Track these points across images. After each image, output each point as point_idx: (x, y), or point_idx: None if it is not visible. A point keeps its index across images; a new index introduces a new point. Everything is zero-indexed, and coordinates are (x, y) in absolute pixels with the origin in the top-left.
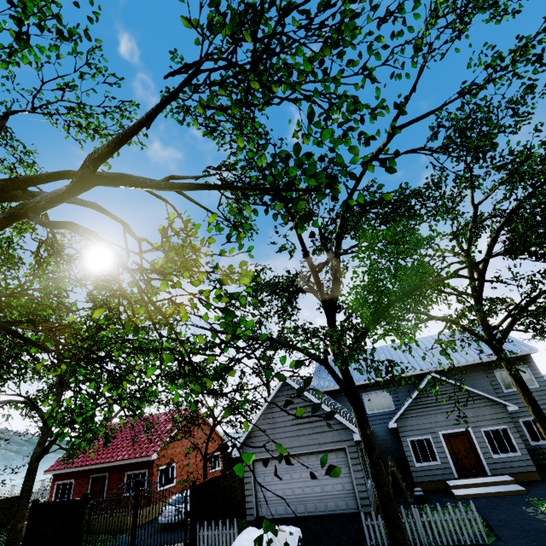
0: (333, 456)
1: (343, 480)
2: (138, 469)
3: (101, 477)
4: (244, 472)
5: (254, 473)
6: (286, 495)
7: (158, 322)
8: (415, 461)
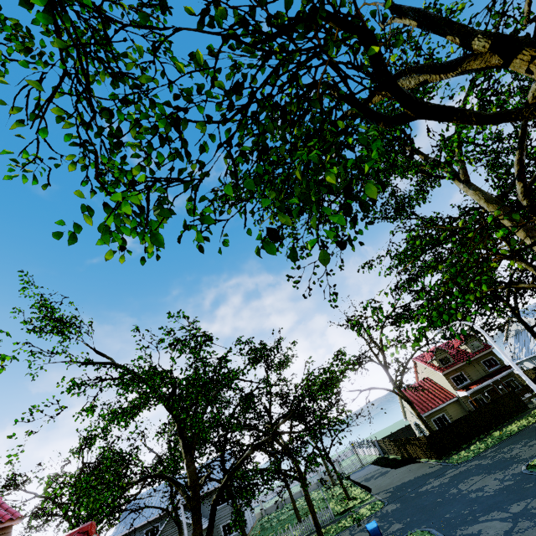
0: None
1: None
2: None
3: None
4: None
5: None
6: None
7: None
8: None
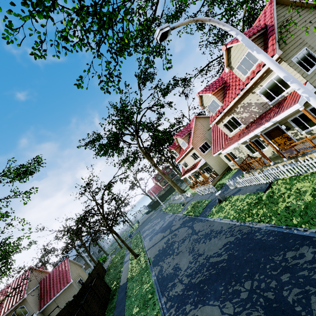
0: None
1: None
2: None
3: None
4: None
5: None
6: None
7: None
8: None
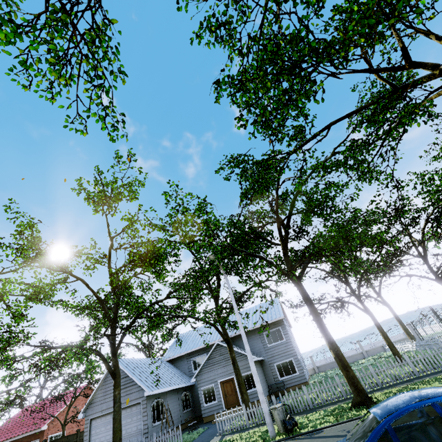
0: (135, 409)
1: (138, 423)
2: (33, 439)
3: None
4: (85, 428)
5: (91, 428)
6: (106, 439)
7: (1, 347)
8: (204, 403)
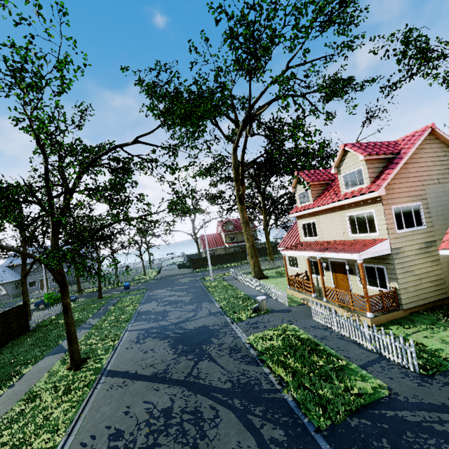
0: None
1: None
2: None
3: None
4: None
5: None
6: None
7: None
8: (29, 287)
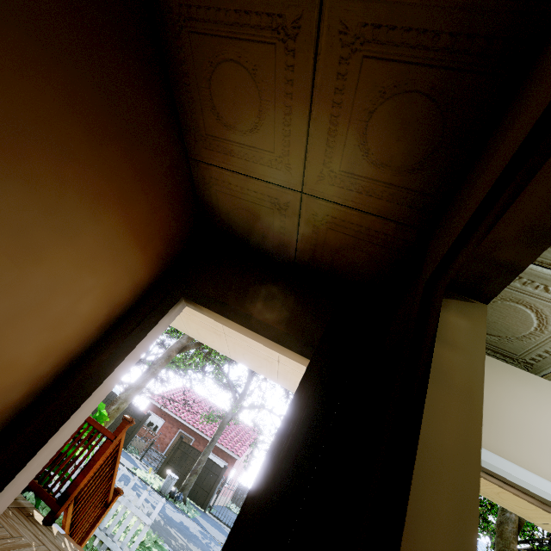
0: None
1: None
2: (220, 457)
3: (187, 437)
4: None
5: None
6: None
7: None
8: None
